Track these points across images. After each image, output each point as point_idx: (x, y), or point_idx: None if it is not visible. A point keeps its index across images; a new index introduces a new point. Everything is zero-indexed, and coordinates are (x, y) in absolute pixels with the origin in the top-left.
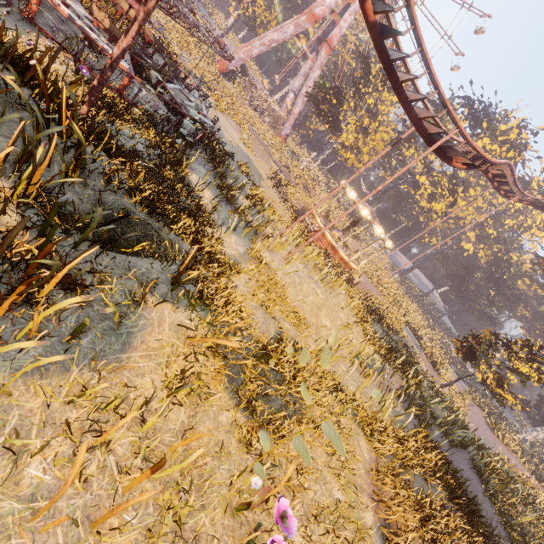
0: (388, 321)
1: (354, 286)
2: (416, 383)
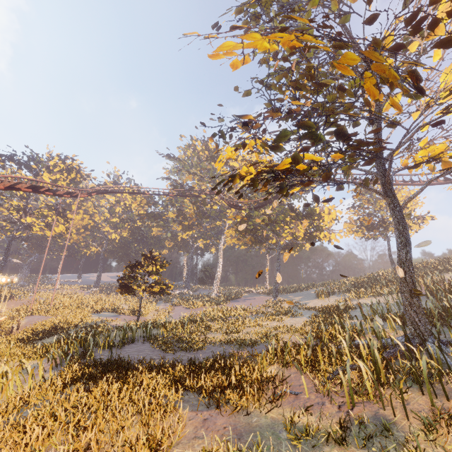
0: (63, 326)
1: (9, 334)
2: (81, 341)
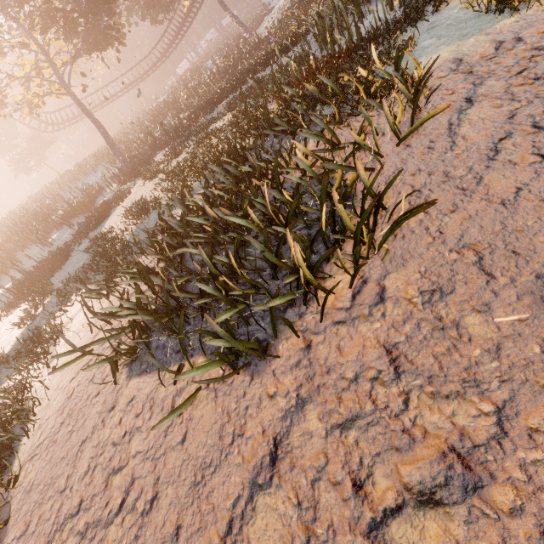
0: None
1: None
2: None
